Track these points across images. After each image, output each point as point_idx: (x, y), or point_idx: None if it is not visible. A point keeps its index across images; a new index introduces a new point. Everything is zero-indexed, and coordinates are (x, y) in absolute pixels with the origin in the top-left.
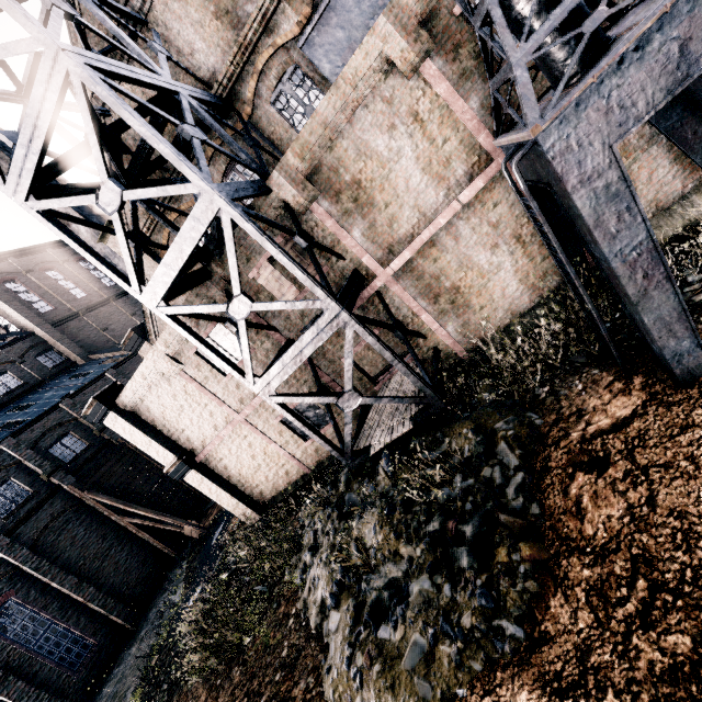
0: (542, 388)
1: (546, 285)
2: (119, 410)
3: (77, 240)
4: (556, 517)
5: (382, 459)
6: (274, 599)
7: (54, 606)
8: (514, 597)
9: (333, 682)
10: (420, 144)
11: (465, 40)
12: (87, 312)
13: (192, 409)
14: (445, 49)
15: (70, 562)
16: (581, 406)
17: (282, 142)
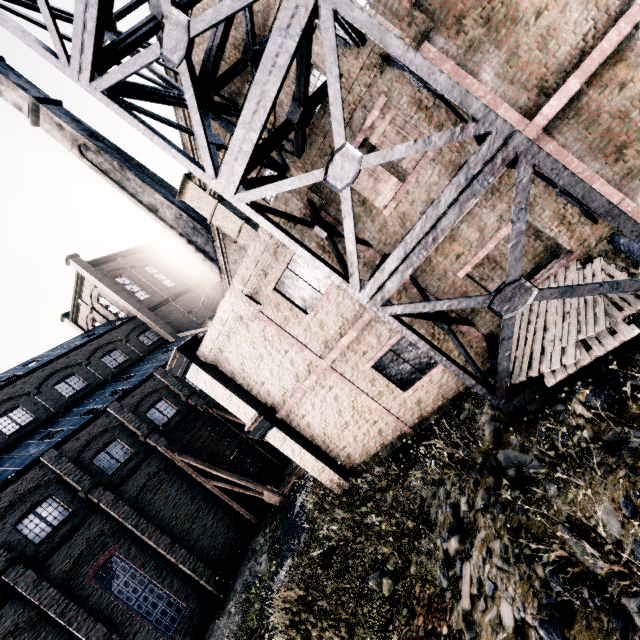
0: None
1: None
2: (200, 363)
3: (144, 123)
4: None
5: (579, 389)
6: (401, 600)
7: (151, 564)
8: None
9: None
10: None
11: None
12: (175, 298)
13: (271, 358)
14: None
15: (164, 521)
16: None
17: None
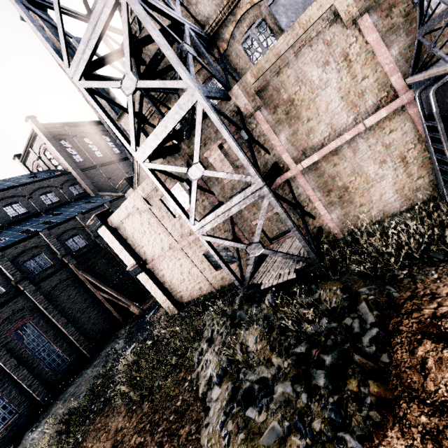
0: (401, 271)
1: (416, 197)
2: (108, 226)
3: (104, 110)
4: (402, 368)
5: (269, 293)
6: (178, 366)
7: (51, 332)
8: (359, 420)
9: (209, 435)
10: (344, 78)
11: (399, 1)
12: (101, 166)
13: (150, 234)
14: (382, 7)
15: (64, 309)
16: (435, 290)
17: (242, 70)
